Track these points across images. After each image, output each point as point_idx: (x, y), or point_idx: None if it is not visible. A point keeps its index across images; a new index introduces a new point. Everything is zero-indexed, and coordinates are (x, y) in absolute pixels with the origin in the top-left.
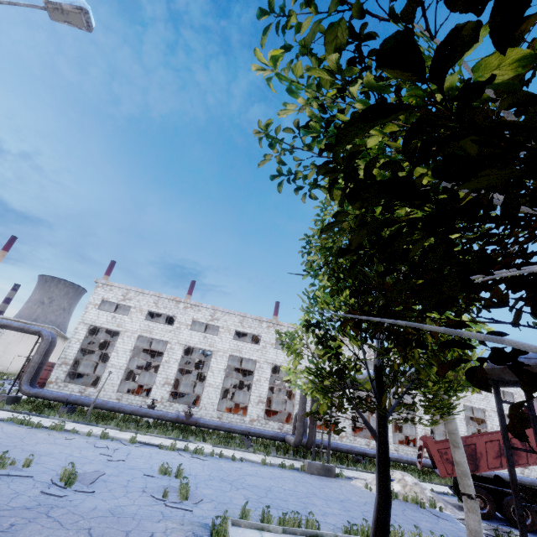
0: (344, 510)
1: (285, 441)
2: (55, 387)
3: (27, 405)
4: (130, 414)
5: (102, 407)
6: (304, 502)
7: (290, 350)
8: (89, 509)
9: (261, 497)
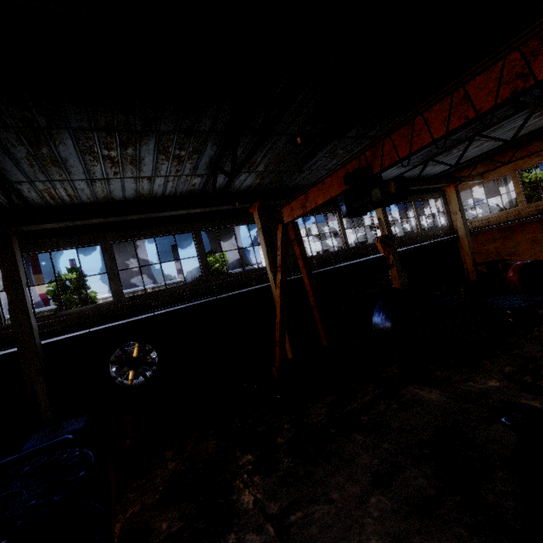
0: None
1: None
2: None
3: None
4: None
5: None
6: None
7: None
8: None
9: None
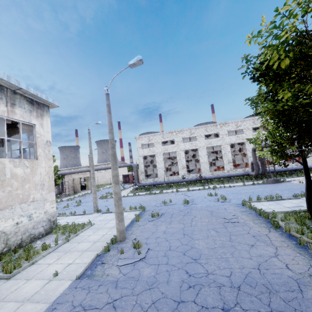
0: (290, 192)
1: (249, 175)
2: (144, 181)
3: (142, 189)
4: (177, 182)
5: (166, 183)
6: (270, 193)
7: (256, 144)
8: (200, 207)
9: (251, 195)
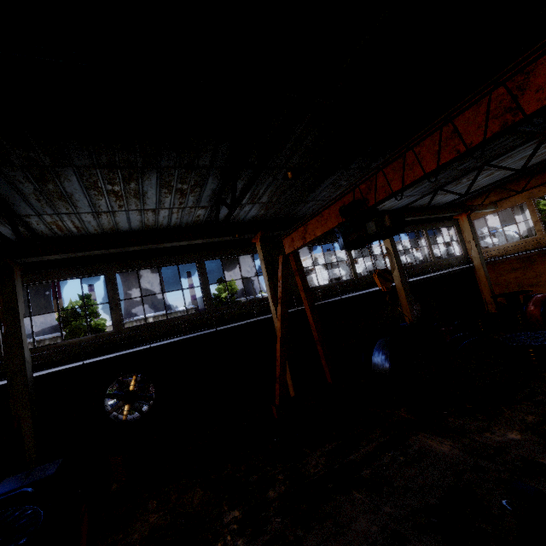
0: None
1: None
2: None
3: None
4: None
5: None
6: None
7: None
8: None
9: None
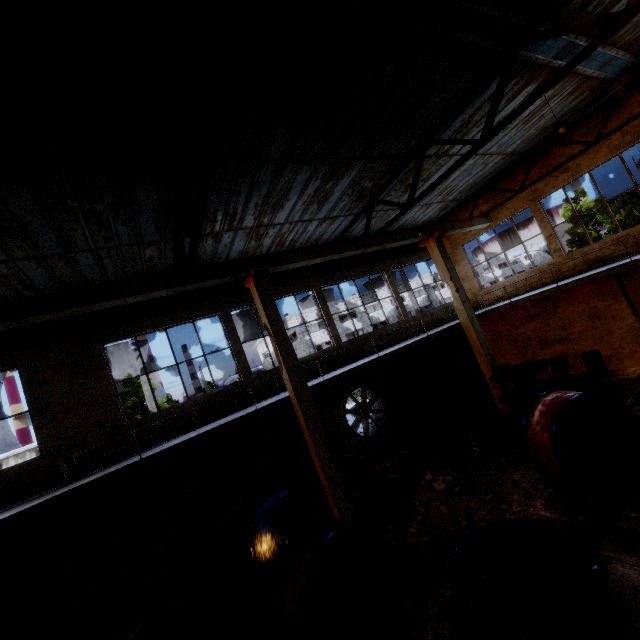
0: None
1: None
2: None
3: None
4: None
5: None
6: None
7: None
8: None
9: None
